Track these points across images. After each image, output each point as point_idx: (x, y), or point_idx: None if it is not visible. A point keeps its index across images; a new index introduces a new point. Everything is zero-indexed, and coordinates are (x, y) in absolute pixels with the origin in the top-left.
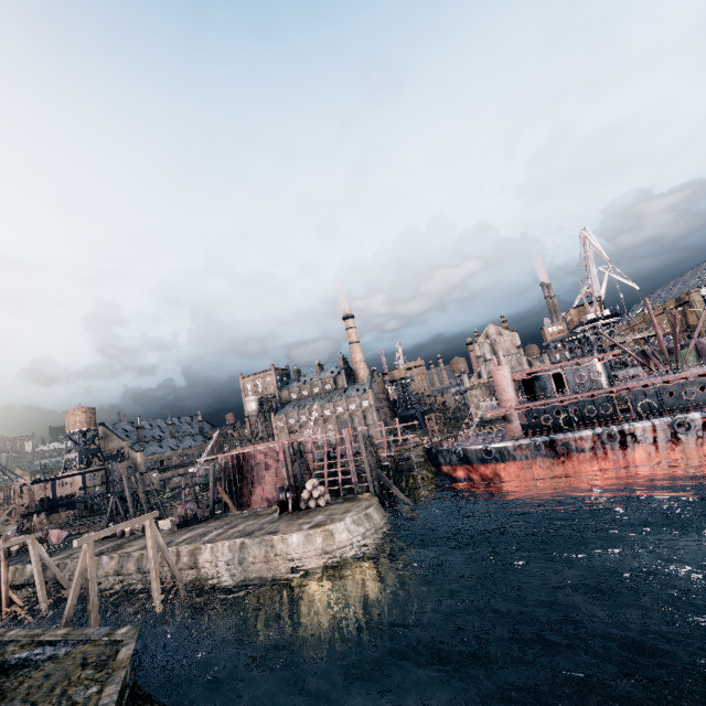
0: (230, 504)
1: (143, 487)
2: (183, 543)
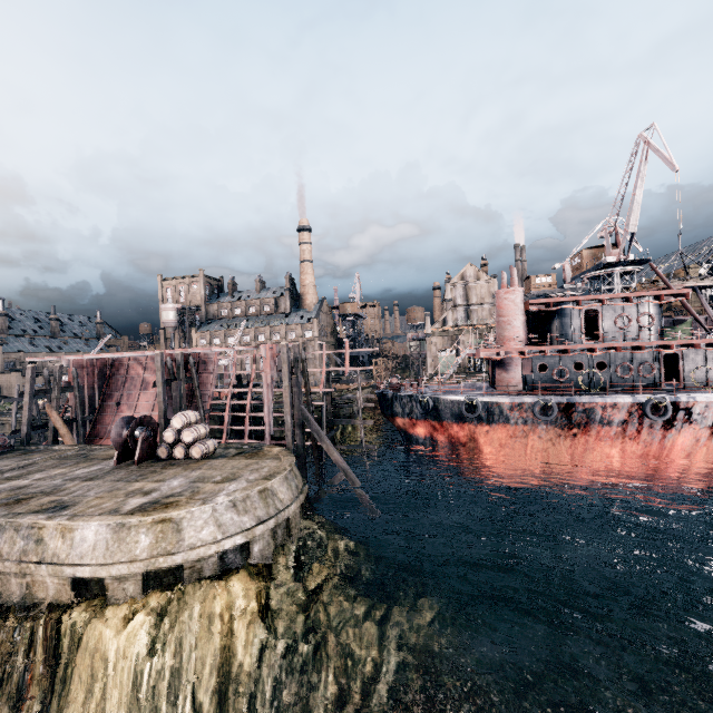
0: (62, 432)
1: None
2: None
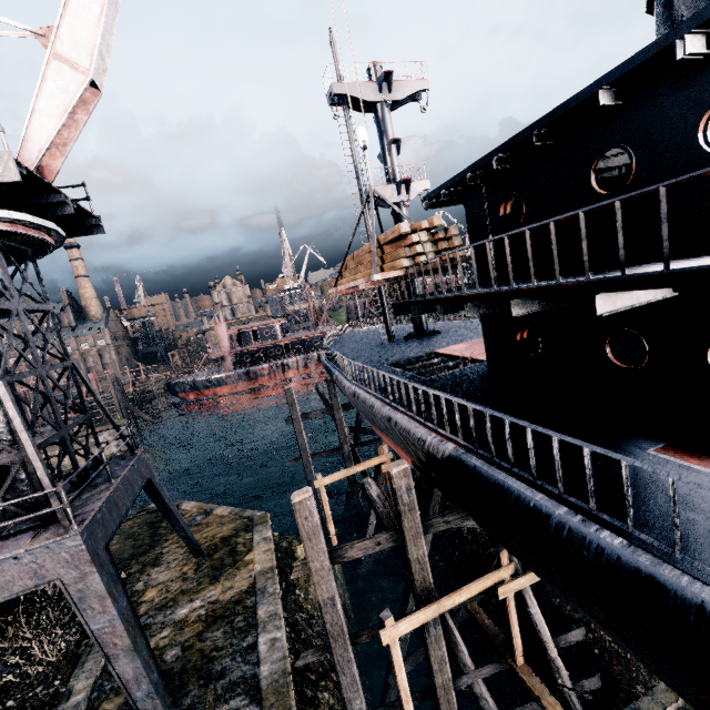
0: None
1: None
2: None
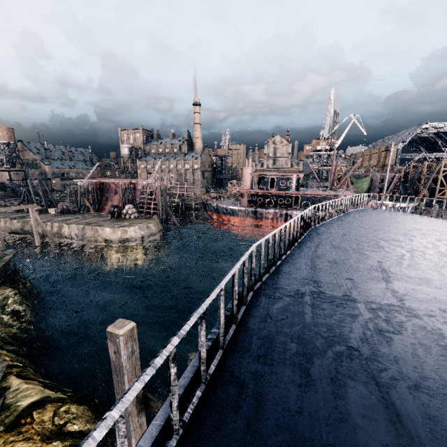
0: (90, 208)
1: (42, 188)
2: (56, 222)
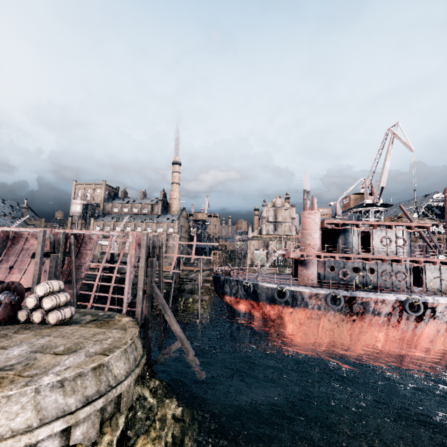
0: None
1: None
2: None
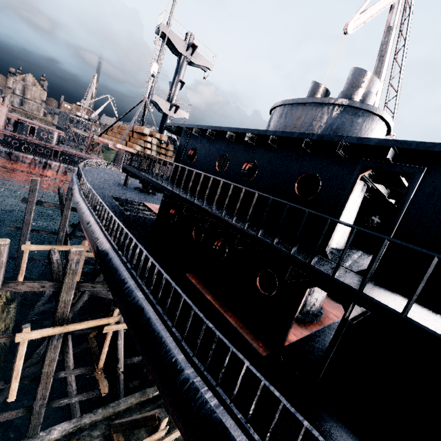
0: None
1: None
2: None
